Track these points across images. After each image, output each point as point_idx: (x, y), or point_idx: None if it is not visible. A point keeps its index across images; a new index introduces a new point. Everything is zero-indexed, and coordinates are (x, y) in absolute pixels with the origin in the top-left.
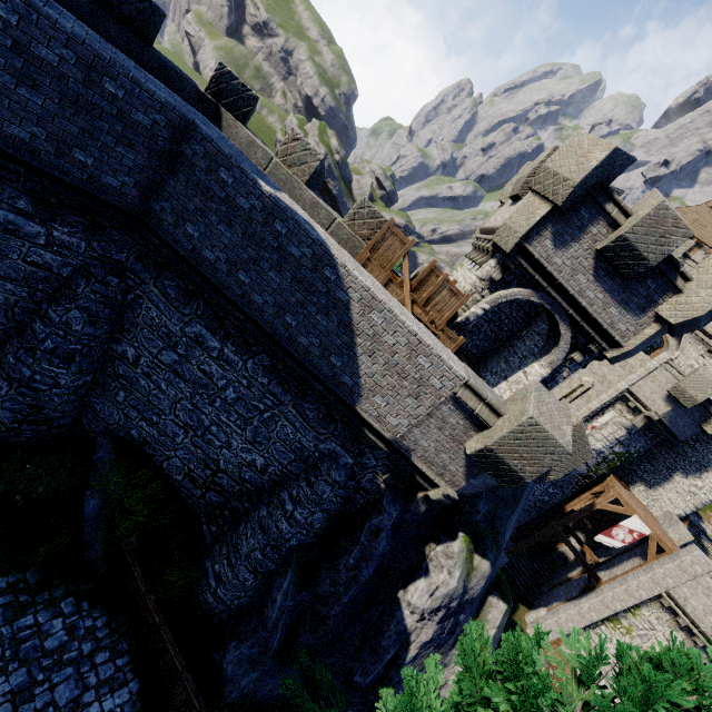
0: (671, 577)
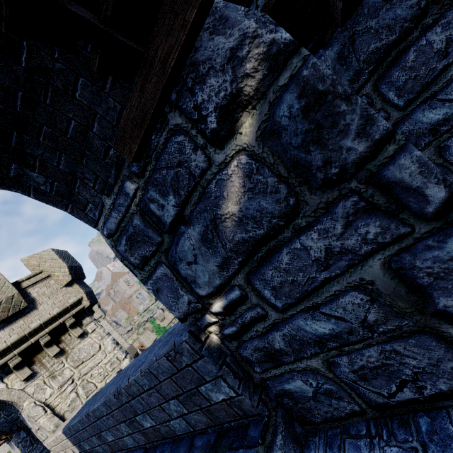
0: (149, 342)
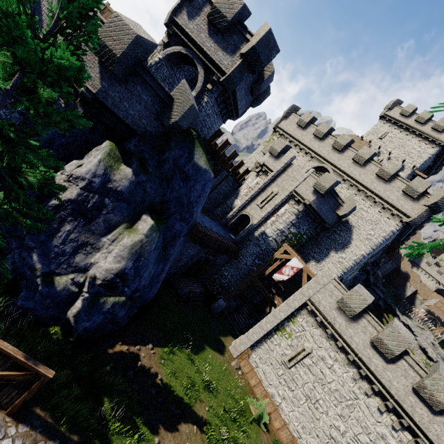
0: (311, 289)
